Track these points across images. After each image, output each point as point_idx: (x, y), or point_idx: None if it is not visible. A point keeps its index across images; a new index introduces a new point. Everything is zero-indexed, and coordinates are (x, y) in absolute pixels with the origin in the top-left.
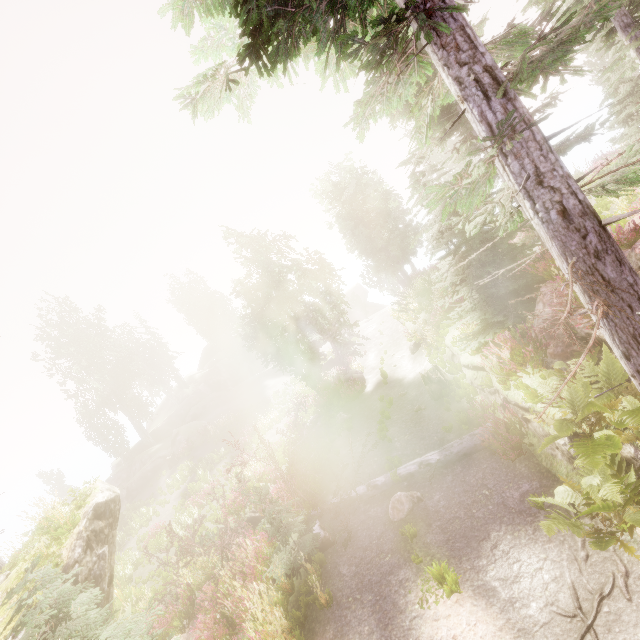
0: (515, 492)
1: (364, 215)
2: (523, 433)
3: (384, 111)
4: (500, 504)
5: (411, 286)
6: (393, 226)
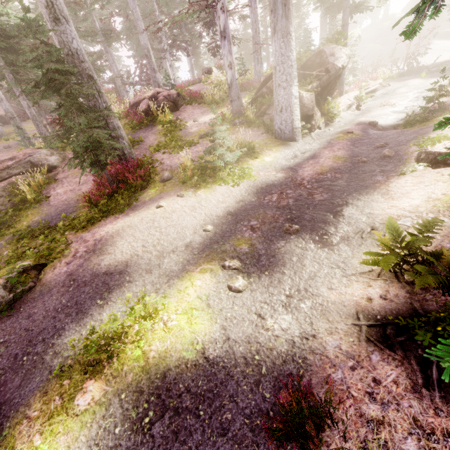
0: None
1: None
2: None
3: None
4: None
5: None
6: None
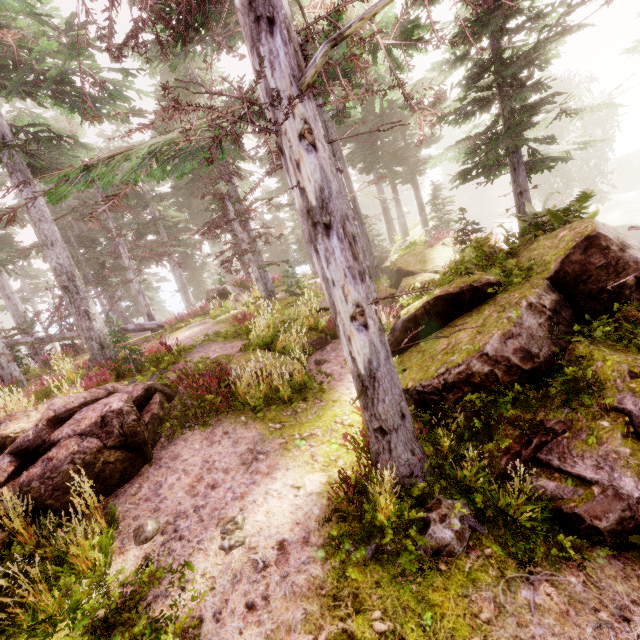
0: None
1: None
2: None
3: None
4: None
5: None
6: None
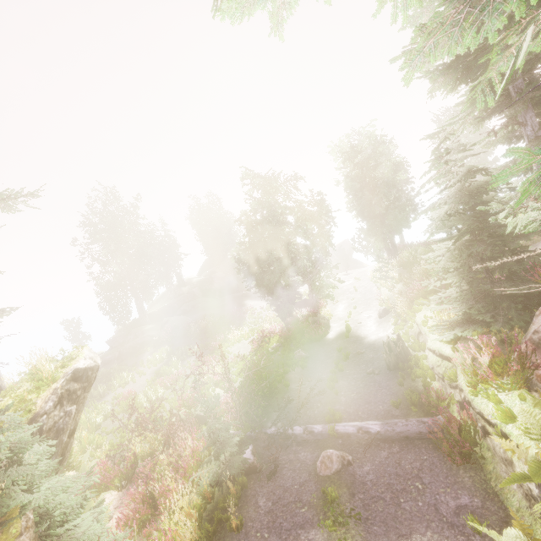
0: (451, 500)
1: (371, 181)
2: (476, 441)
3: (427, 76)
4: (431, 505)
5: (396, 256)
6: (395, 197)
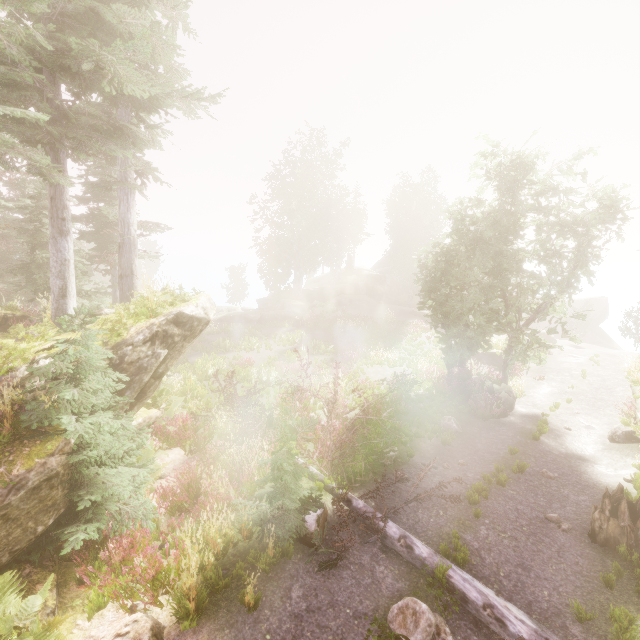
0: None
1: None
2: None
3: None
4: None
5: None
6: None
